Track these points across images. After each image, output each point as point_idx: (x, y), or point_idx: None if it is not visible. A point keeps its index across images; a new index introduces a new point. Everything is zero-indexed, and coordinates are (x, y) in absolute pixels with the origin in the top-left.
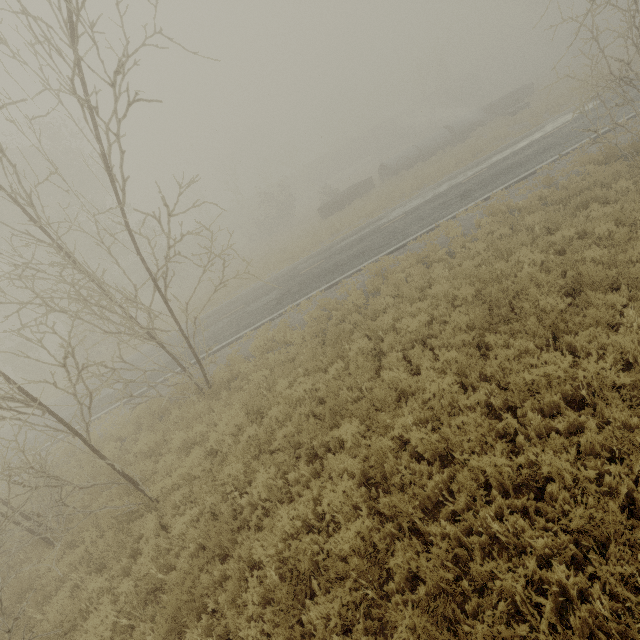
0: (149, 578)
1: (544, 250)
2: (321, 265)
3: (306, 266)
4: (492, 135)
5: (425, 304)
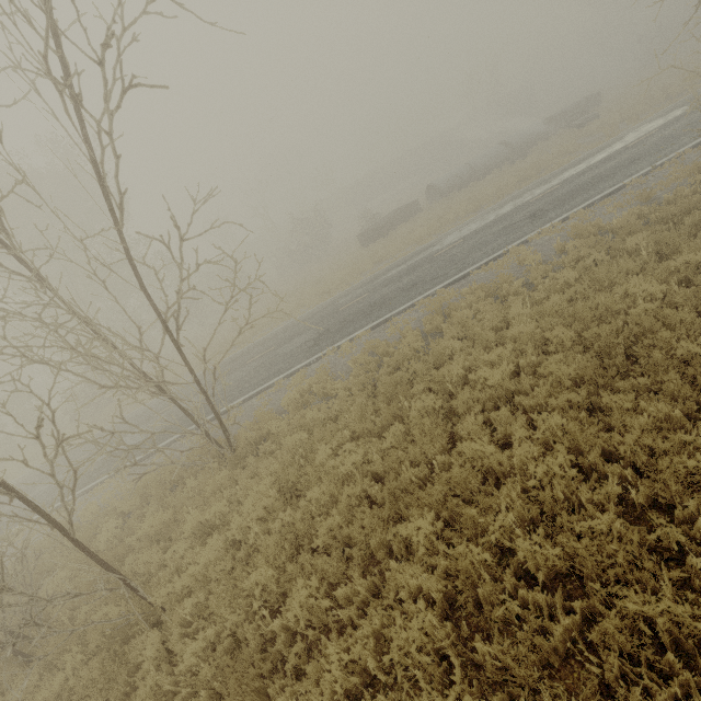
0: None
1: (660, 280)
2: (365, 299)
3: (347, 301)
4: (558, 149)
5: (506, 349)
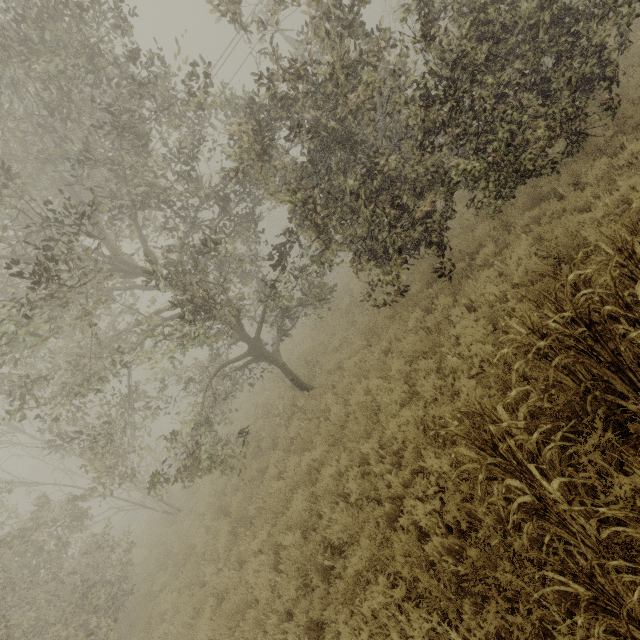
0: None
1: None
2: None
3: None
4: None
5: None
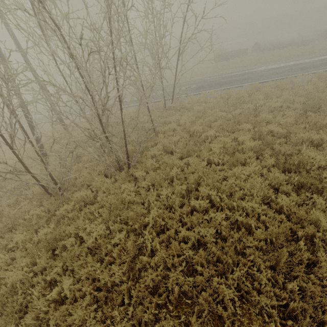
0: (166, 147)
1: None
2: (220, 80)
3: (210, 79)
4: (323, 46)
5: (280, 100)
